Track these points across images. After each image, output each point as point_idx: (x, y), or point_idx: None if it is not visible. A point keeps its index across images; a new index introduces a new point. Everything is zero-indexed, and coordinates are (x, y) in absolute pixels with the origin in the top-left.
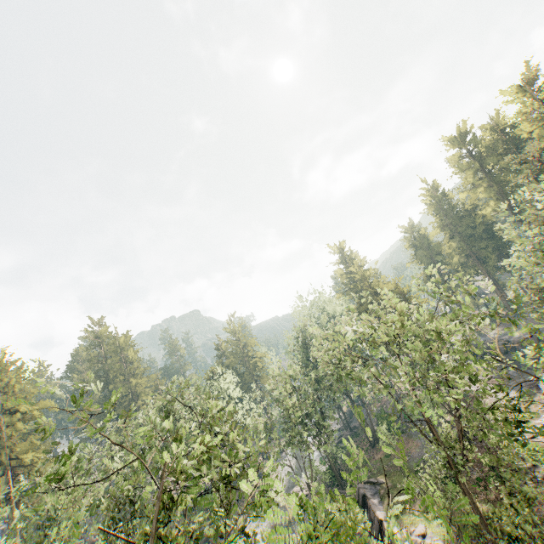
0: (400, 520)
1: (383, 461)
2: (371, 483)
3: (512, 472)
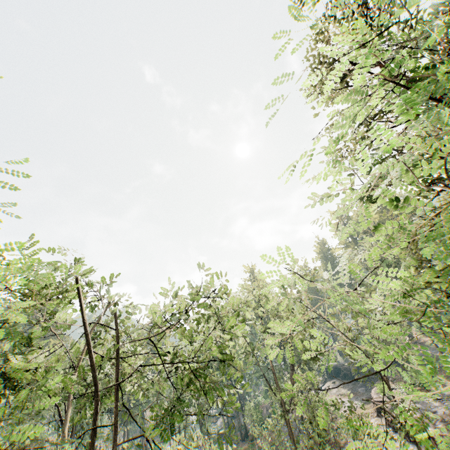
0: None
1: (248, 449)
2: None
3: (336, 446)
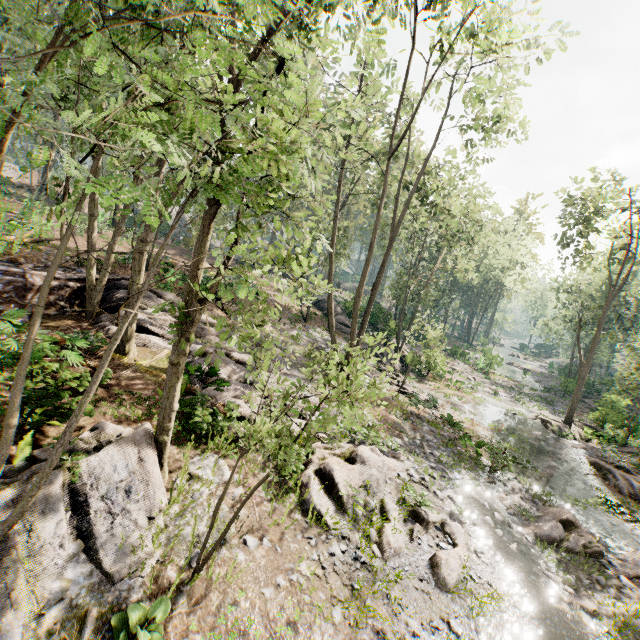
0: None
1: None
2: None
3: None
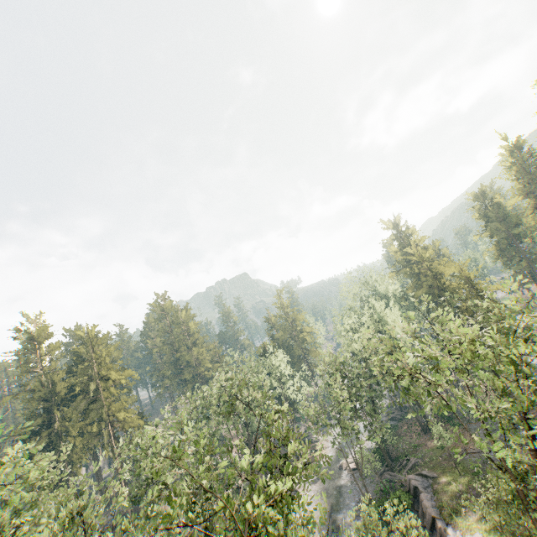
0: (455, 522)
1: (436, 451)
2: (424, 475)
3: None
